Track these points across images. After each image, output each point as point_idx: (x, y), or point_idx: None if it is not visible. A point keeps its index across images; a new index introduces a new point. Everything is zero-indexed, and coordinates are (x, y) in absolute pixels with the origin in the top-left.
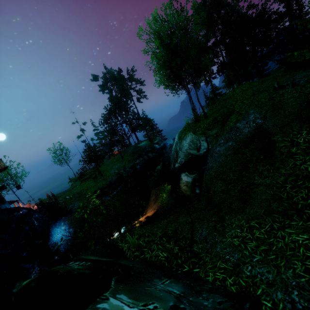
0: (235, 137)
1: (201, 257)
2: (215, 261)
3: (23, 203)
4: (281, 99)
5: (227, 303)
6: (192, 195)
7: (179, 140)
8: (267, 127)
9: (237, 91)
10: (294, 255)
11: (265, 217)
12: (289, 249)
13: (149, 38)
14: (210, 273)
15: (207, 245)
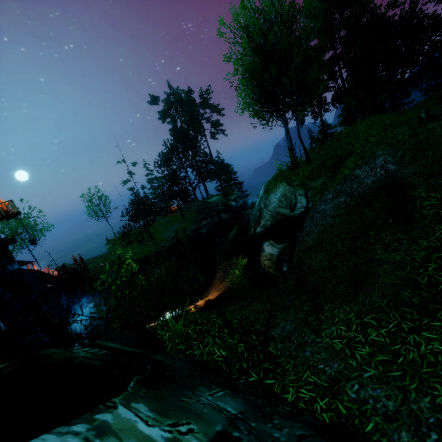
0: (351, 190)
1: (279, 363)
2: (301, 371)
3: (39, 265)
4: (429, 135)
5: (313, 440)
6: (277, 275)
7: (266, 193)
8: (404, 175)
9: (359, 127)
10: (435, 375)
11: (389, 310)
12: (426, 363)
13: (234, 37)
14: (290, 388)
15: (291, 346)
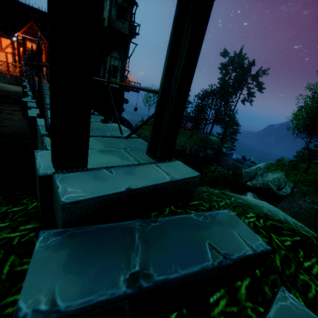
0: None
1: None
2: None
3: None
4: None
5: None
6: None
7: (266, 169)
8: None
9: None
10: None
11: None
12: None
13: None
14: None
15: None
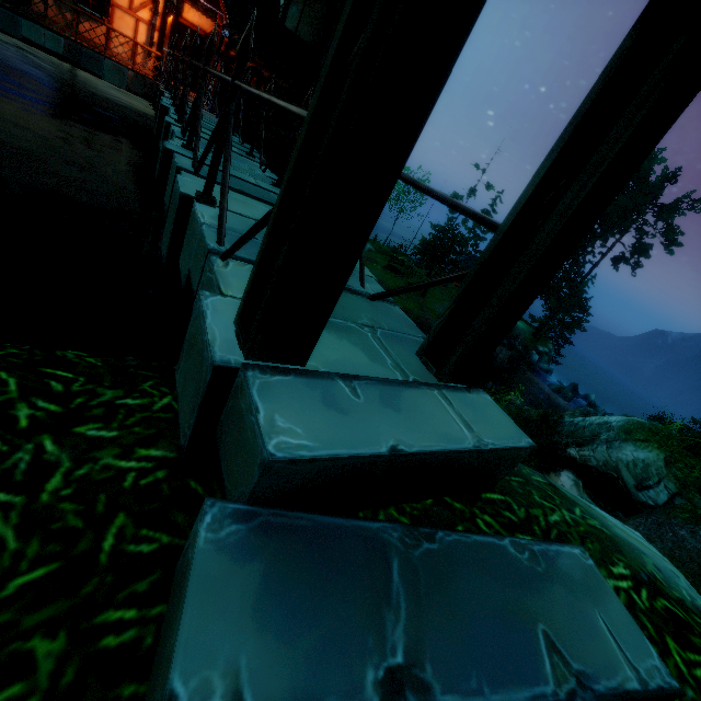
0: None
1: None
2: None
3: None
4: None
5: None
6: None
7: (624, 433)
8: None
9: None
10: None
11: None
12: None
13: None
14: None
15: None
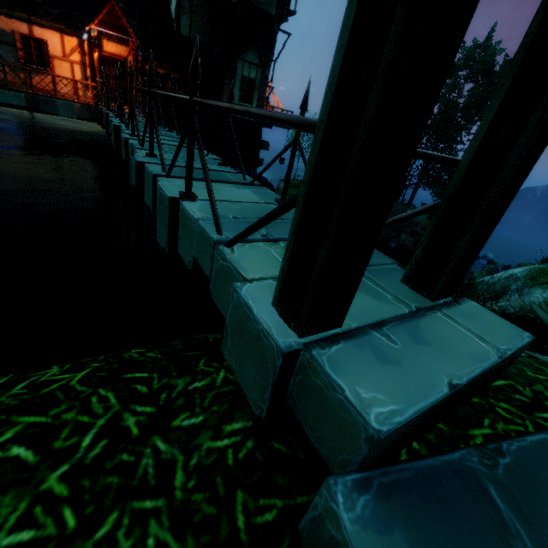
0: None
1: None
2: None
3: None
4: None
5: None
6: None
7: (529, 280)
8: None
9: None
10: None
11: None
12: None
13: None
14: None
15: None
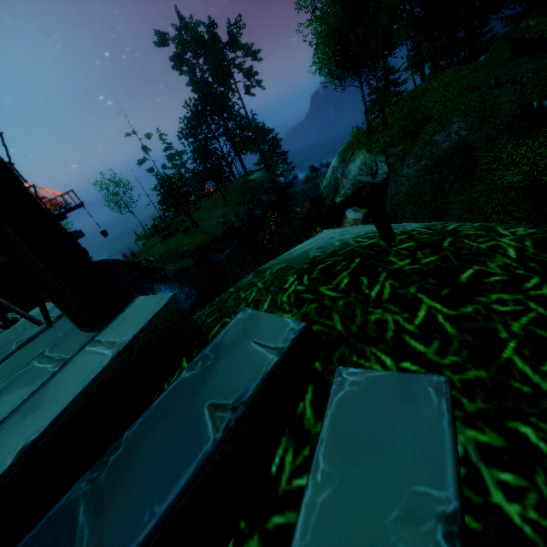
0: (431, 154)
1: None
2: None
3: None
4: (494, 103)
5: None
6: None
7: (343, 163)
8: (472, 140)
9: (434, 84)
10: None
11: None
12: None
13: None
14: None
15: None
